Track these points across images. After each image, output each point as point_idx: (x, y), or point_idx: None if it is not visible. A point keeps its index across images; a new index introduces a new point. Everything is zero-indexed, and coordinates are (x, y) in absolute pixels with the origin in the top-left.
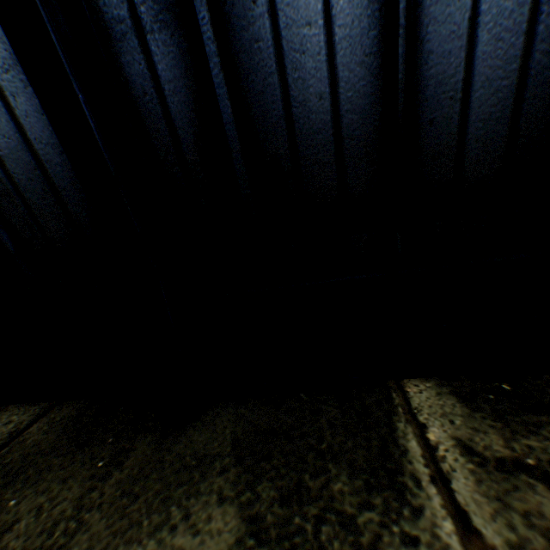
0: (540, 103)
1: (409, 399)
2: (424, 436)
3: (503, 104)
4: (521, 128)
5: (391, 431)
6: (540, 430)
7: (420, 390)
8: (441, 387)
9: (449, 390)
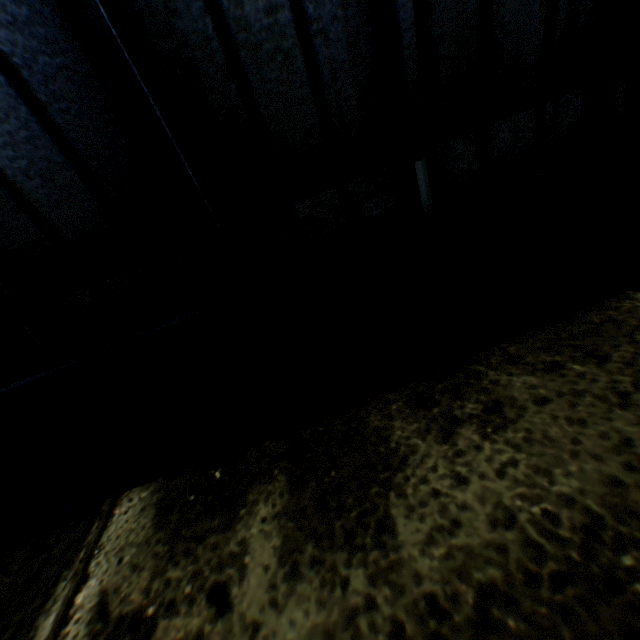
0: (77, 107)
1: (106, 529)
2: (74, 599)
3: (18, 116)
4: (80, 147)
5: (43, 603)
6: (200, 544)
7: (129, 508)
8: (155, 494)
9: (158, 498)
